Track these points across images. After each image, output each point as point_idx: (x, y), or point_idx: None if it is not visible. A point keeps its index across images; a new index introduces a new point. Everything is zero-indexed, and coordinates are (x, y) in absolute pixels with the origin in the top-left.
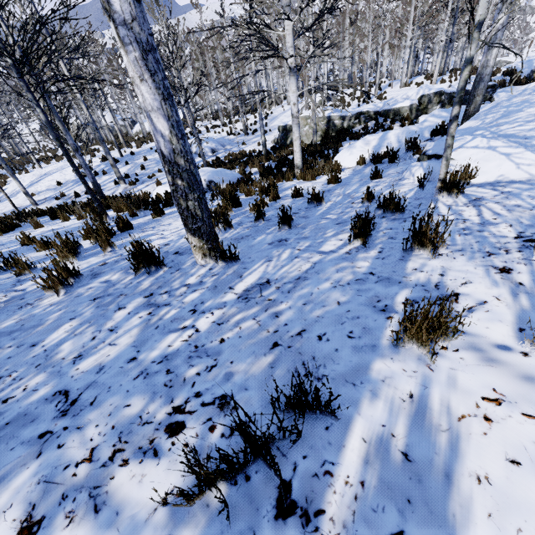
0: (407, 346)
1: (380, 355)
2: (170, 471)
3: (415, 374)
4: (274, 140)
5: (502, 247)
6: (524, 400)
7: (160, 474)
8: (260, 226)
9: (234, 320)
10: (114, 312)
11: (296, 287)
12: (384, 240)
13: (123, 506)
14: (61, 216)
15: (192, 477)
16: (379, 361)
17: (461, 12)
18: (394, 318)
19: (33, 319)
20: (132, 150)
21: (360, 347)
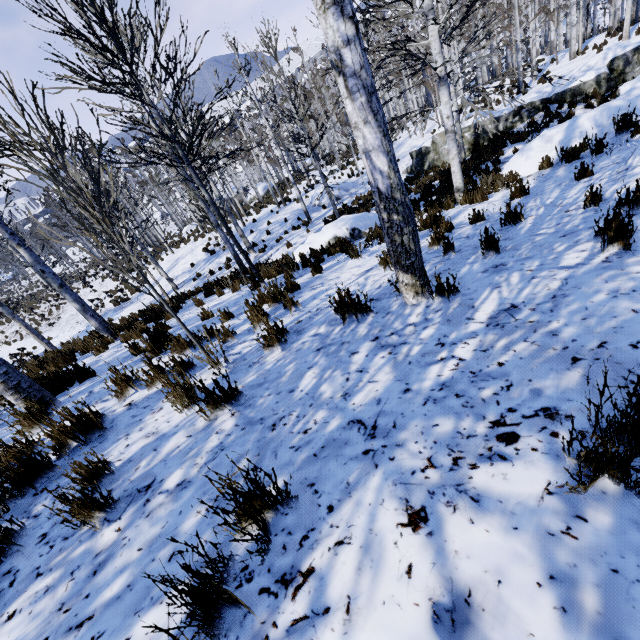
0: None
1: None
2: (532, 469)
3: None
4: (406, 170)
5: None
6: None
7: (523, 472)
8: (453, 258)
9: (500, 345)
10: (349, 357)
11: (558, 306)
12: None
13: (502, 497)
14: (217, 291)
15: (564, 473)
16: None
17: None
18: None
19: (271, 373)
20: (252, 217)
21: None
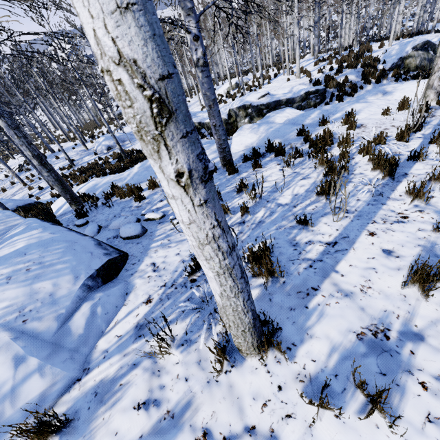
0: None
1: None
2: None
3: None
4: None
5: None
6: None
7: None
8: None
9: None
10: None
11: None
12: None
13: None
14: None
15: None
16: None
17: None
18: None
19: None
20: (69, 144)
21: None
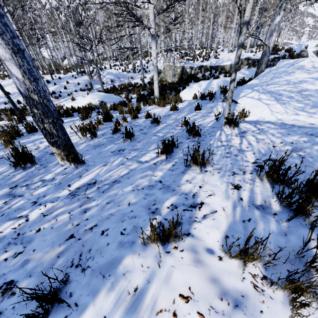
0: (152, 245)
1: (133, 251)
2: None
3: (147, 270)
4: (150, 78)
5: (243, 169)
6: (203, 300)
7: None
8: (115, 137)
9: (56, 213)
10: None
11: (109, 189)
12: (180, 156)
13: None
14: None
15: None
16: (130, 256)
17: (265, 10)
18: (156, 220)
19: None
20: (60, 75)
21: (124, 243)
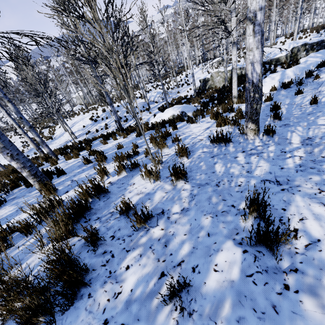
0: None
1: None
2: None
3: None
4: (197, 88)
5: None
6: None
7: None
8: None
9: (316, 151)
10: (235, 159)
11: None
12: None
13: None
14: (114, 137)
15: None
16: None
17: None
18: None
19: (192, 167)
20: (116, 104)
21: None
